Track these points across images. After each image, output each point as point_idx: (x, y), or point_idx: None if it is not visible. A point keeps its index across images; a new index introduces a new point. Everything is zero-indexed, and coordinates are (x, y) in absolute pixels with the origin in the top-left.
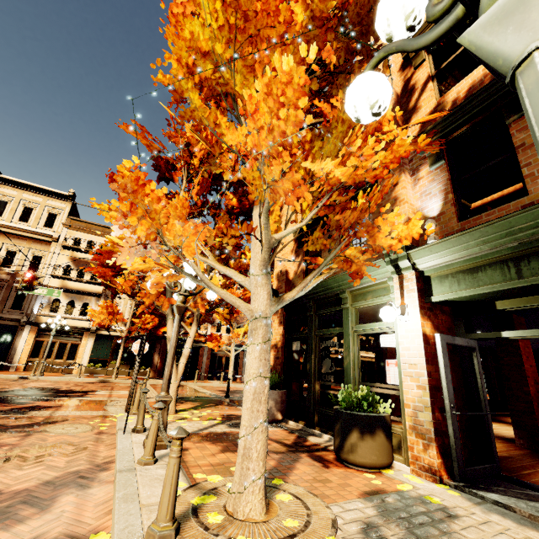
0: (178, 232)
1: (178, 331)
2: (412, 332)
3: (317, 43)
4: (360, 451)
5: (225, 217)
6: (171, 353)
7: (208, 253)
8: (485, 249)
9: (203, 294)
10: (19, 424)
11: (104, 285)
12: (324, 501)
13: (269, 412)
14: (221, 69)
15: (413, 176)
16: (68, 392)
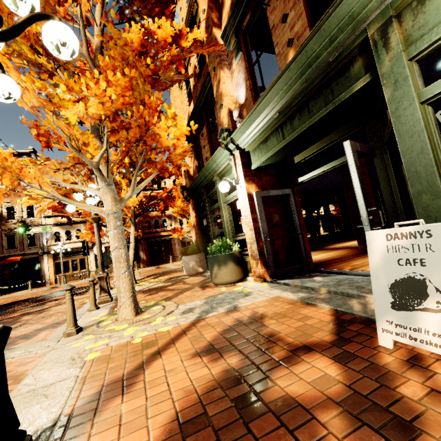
0: (31, 175)
1: (99, 234)
2: (243, 195)
3: (50, 7)
4: (220, 276)
5: (125, 141)
6: (98, 248)
7: (78, 180)
8: (265, 123)
9: (125, 204)
10: (37, 310)
11: (59, 215)
12: (178, 304)
13: (193, 269)
14: (10, 44)
15: (230, 70)
16: (79, 289)
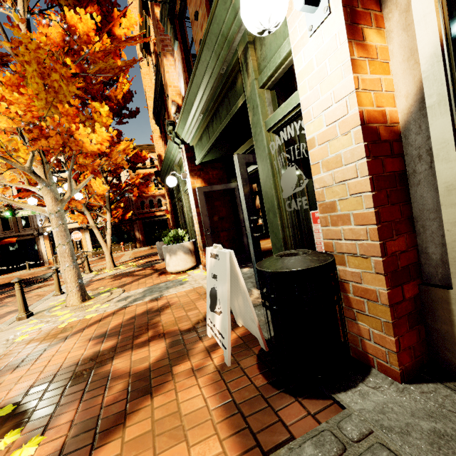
0: None
1: None
2: (190, 189)
3: None
4: (171, 265)
5: None
6: None
7: (24, 179)
8: (195, 122)
9: (95, 192)
10: None
11: None
12: (123, 292)
13: None
14: None
15: (174, 57)
16: None
